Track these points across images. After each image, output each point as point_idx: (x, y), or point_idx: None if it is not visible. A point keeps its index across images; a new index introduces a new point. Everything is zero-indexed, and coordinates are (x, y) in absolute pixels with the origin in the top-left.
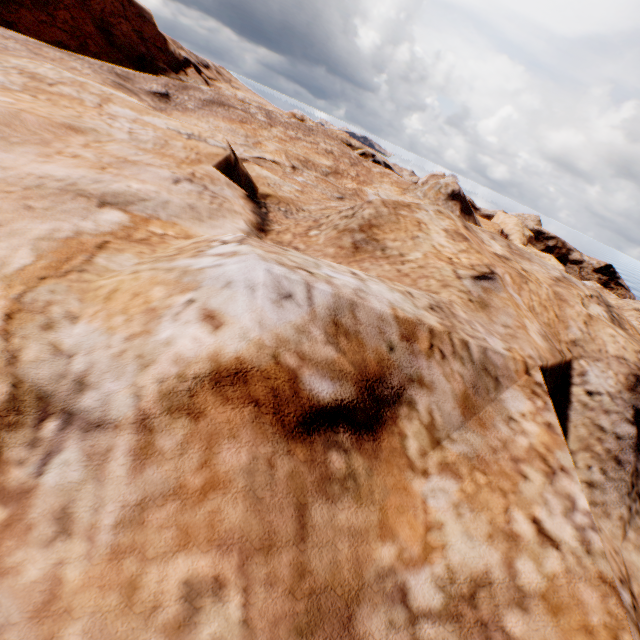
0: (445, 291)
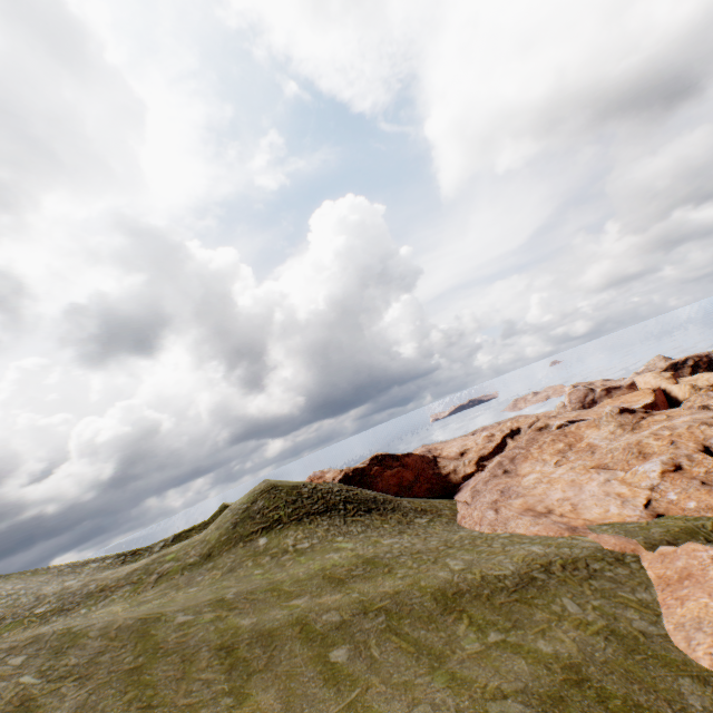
0: (668, 451)
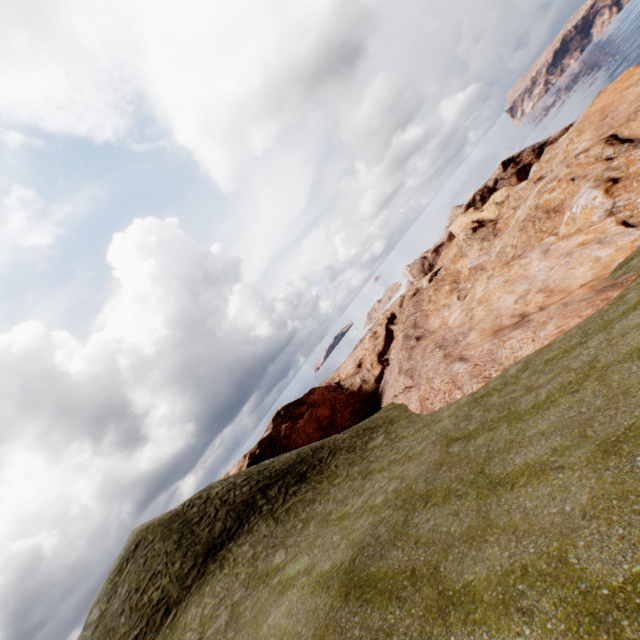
0: (579, 185)
